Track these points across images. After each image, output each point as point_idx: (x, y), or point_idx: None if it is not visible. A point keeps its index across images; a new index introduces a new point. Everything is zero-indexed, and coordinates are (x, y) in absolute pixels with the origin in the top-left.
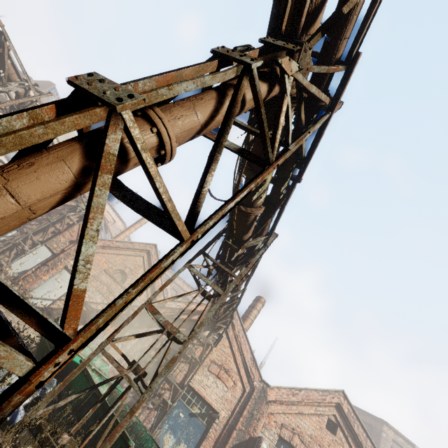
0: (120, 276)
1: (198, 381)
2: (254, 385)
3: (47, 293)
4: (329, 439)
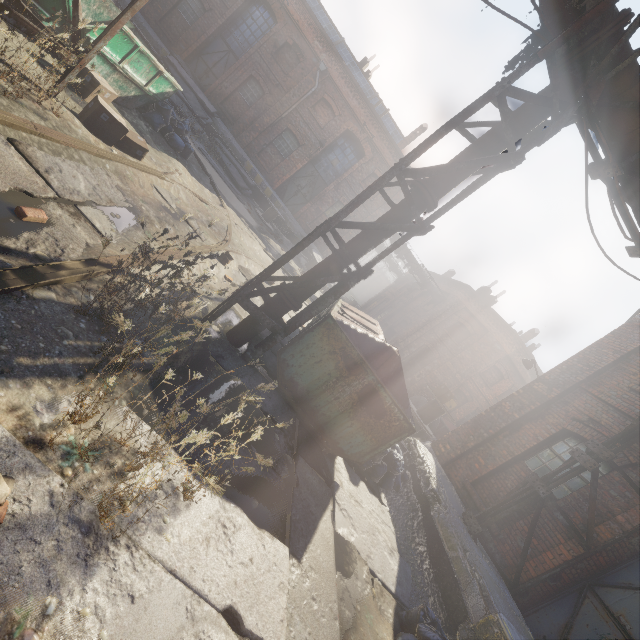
0: None
1: None
2: None
3: None
4: None
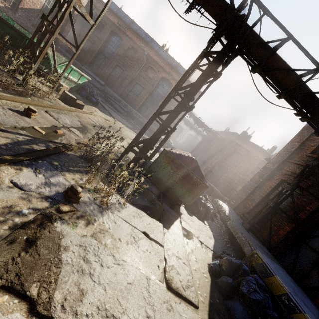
0: None
1: None
2: None
3: None
4: None
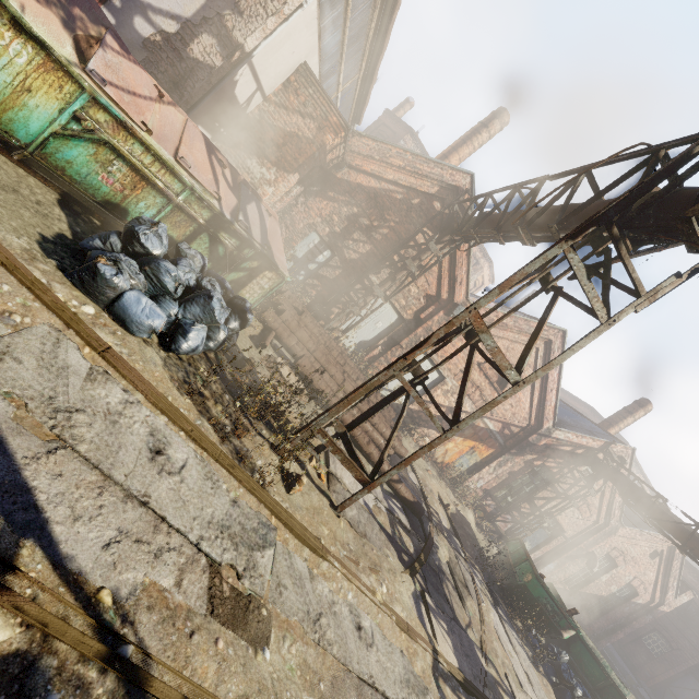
0: (496, 375)
1: (557, 507)
2: (610, 523)
3: (400, 385)
4: (645, 561)
